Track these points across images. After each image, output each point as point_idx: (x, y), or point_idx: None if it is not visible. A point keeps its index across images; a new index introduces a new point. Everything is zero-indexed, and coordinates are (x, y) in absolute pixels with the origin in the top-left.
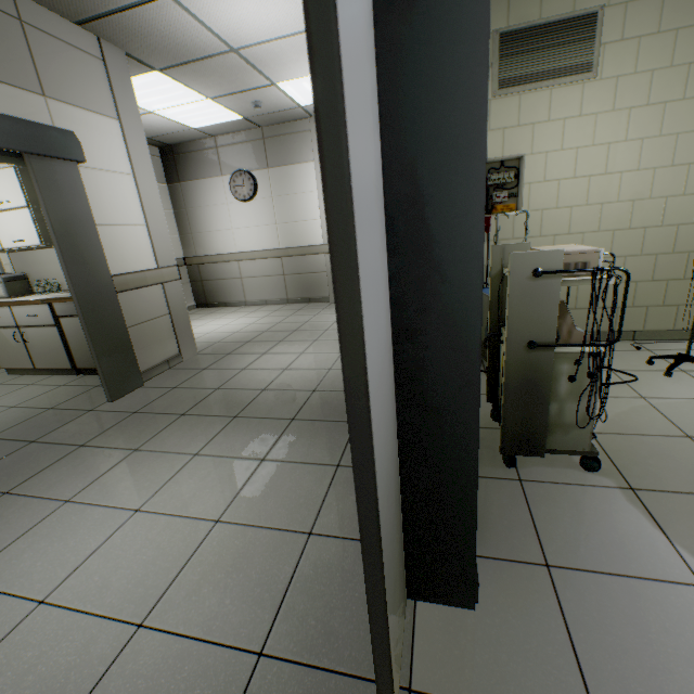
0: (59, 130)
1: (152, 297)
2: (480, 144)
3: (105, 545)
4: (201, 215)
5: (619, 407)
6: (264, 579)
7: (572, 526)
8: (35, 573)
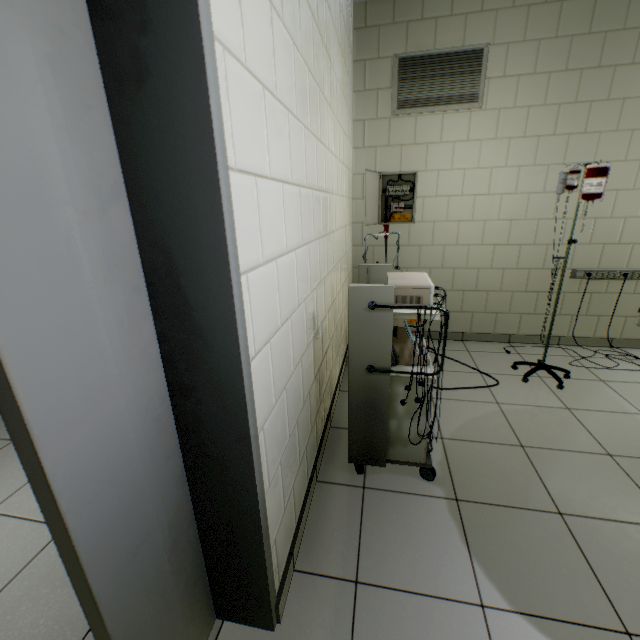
0: None
1: None
2: (220, 227)
3: None
4: None
5: (475, 412)
6: None
7: (392, 539)
8: None
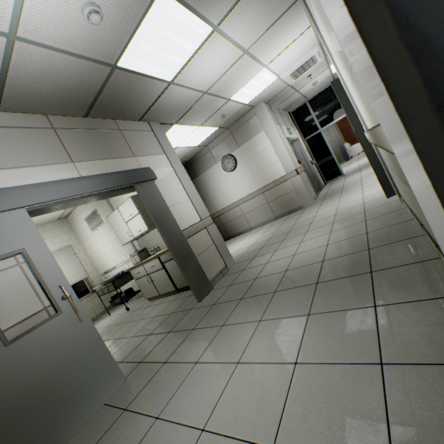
0: (143, 169)
1: (203, 237)
2: None
3: (227, 388)
4: (212, 189)
5: None
6: (358, 407)
7: None
8: (193, 409)
